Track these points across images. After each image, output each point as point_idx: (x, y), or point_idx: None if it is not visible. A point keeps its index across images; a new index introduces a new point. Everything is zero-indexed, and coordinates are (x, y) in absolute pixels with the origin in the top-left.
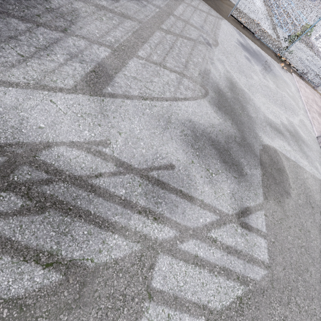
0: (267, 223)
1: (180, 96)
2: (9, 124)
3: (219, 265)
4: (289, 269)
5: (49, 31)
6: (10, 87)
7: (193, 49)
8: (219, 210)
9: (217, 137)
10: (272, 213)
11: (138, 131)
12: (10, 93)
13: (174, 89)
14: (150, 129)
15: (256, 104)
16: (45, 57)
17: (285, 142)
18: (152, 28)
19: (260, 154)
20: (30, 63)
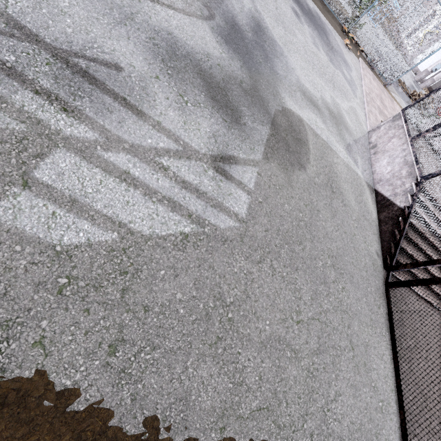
0: (258, 182)
1: None
2: None
3: (163, 193)
4: (274, 233)
5: None
6: None
7: None
8: (185, 142)
9: (212, 70)
10: (270, 176)
11: (65, 4)
12: None
13: None
14: (90, 11)
15: (290, 64)
16: None
17: (320, 118)
18: None
19: (275, 114)
20: None
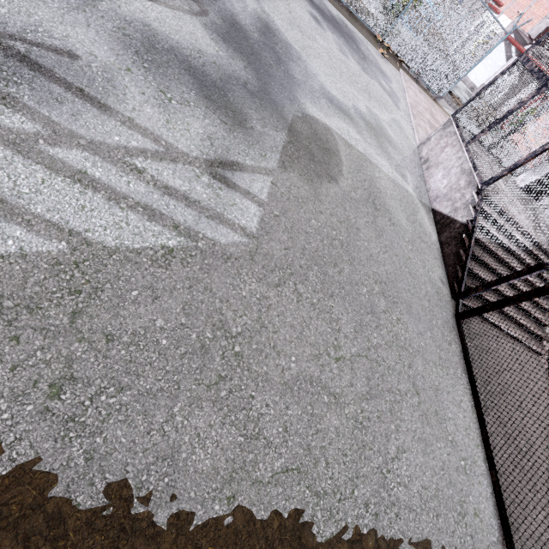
0: (272, 192)
1: None
2: None
3: (137, 199)
4: (297, 252)
5: None
6: None
7: None
8: (168, 143)
9: (205, 68)
10: (289, 187)
11: None
12: None
13: None
14: None
15: (310, 69)
16: None
17: (353, 128)
18: None
19: (294, 120)
20: None
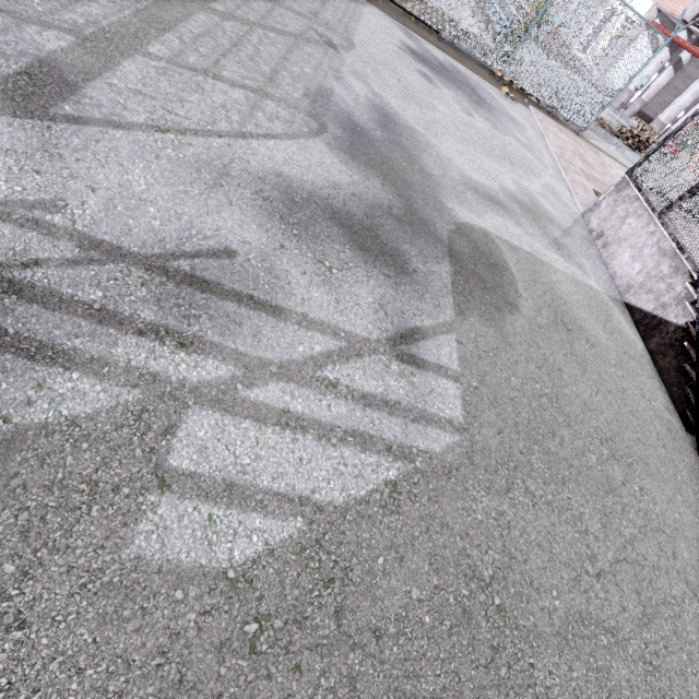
0: (462, 355)
1: (255, 130)
2: None
3: (343, 426)
4: (511, 432)
5: None
6: None
7: (291, 51)
8: (346, 332)
9: (347, 206)
10: (475, 339)
11: (142, 188)
12: None
13: (241, 117)
14: (174, 184)
15: (443, 154)
16: None
17: (510, 220)
18: (188, 7)
19: (450, 238)
20: None
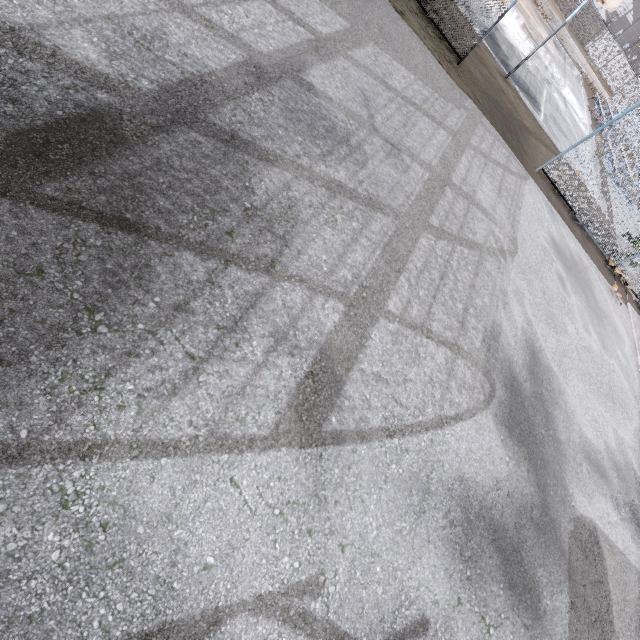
0: None
1: (449, 410)
2: (152, 572)
3: None
4: None
5: (245, 274)
6: (163, 455)
7: (477, 272)
8: None
9: (504, 516)
10: None
11: (374, 533)
12: (162, 473)
13: (441, 392)
14: (394, 521)
15: (569, 404)
16: (232, 353)
17: (610, 500)
18: (415, 228)
19: (569, 546)
20: (204, 376)
